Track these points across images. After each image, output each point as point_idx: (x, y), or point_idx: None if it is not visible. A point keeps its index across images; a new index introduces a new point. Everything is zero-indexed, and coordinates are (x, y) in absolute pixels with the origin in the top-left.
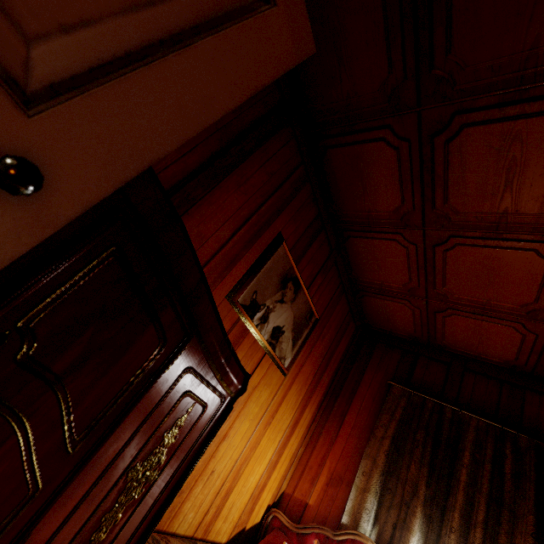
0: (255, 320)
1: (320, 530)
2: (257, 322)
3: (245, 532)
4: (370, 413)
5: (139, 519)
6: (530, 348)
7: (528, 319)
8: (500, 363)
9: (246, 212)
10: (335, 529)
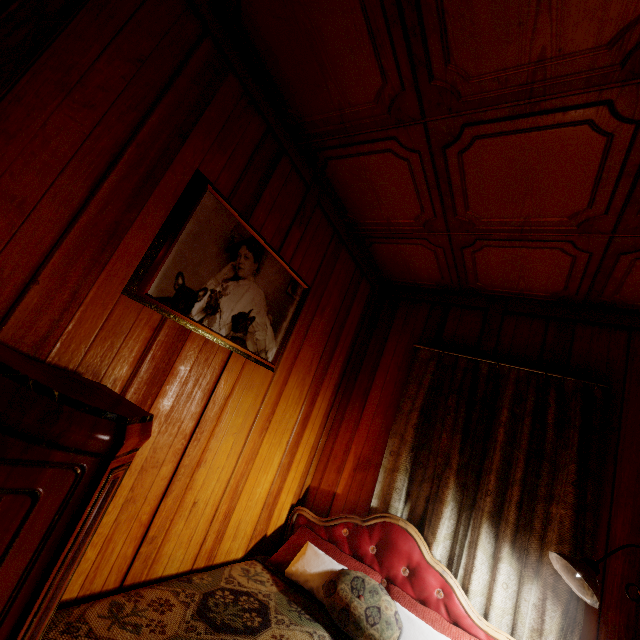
0: (195, 315)
1: (348, 520)
2: (201, 316)
3: (267, 538)
4: (396, 385)
5: None
6: (582, 271)
7: (579, 234)
8: (546, 297)
9: (108, 142)
10: (366, 513)
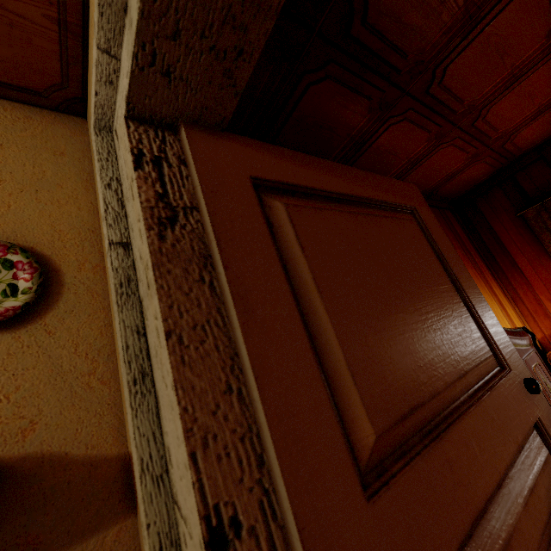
0: None
1: None
2: None
3: None
4: (529, 244)
5: None
6: None
7: None
8: None
9: None
10: None
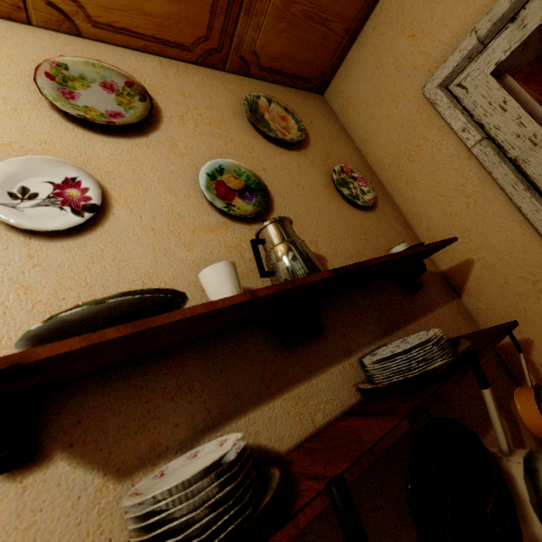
0: None
1: None
2: None
3: None
4: None
5: None
6: None
7: None
8: None
9: None
10: None
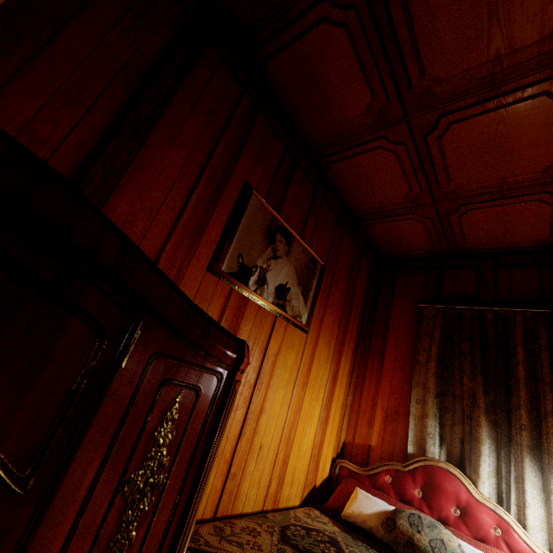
0: (251, 286)
1: (389, 466)
2: (255, 287)
3: (316, 489)
4: (408, 342)
5: (162, 528)
6: None
7: None
8: (533, 246)
9: (195, 167)
10: (404, 461)
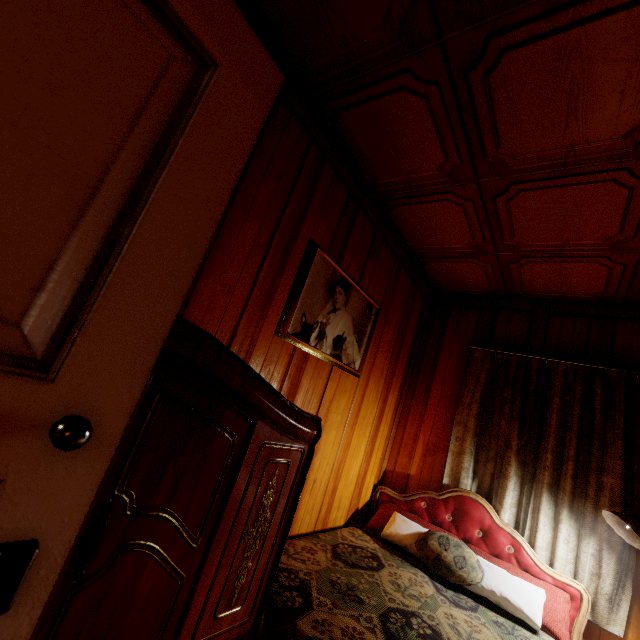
0: (312, 342)
1: (425, 494)
2: (315, 342)
3: (358, 511)
4: (454, 382)
5: (266, 559)
6: (619, 278)
7: (613, 251)
8: (588, 298)
9: (265, 236)
10: (439, 489)
